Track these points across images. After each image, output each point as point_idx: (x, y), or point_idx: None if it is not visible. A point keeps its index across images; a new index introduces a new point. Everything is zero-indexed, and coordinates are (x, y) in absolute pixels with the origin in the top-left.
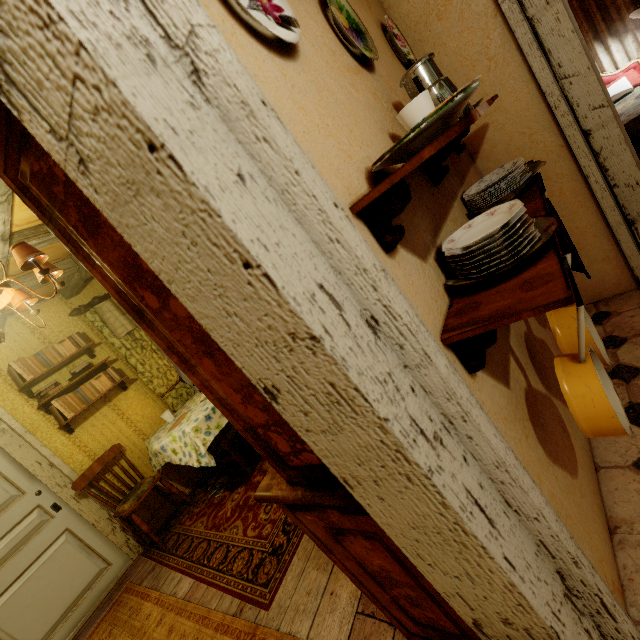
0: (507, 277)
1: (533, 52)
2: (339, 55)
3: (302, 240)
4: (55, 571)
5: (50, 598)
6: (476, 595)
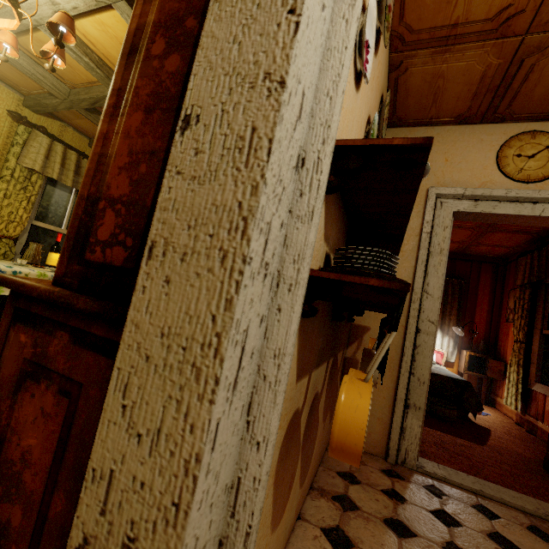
0: None
1: (421, 266)
2: (361, 135)
3: (315, 74)
4: None
5: None
6: (134, 479)
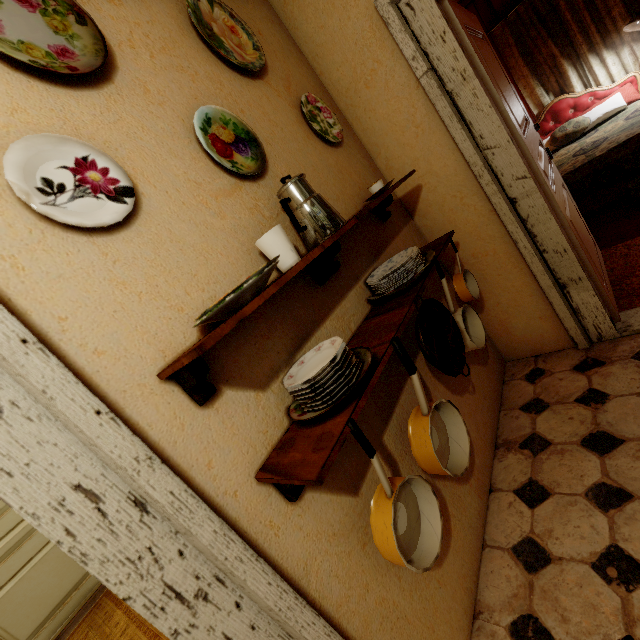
0: (323, 418)
1: (454, 124)
2: (208, 183)
3: (66, 445)
4: (45, 573)
5: (40, 597)
6: None
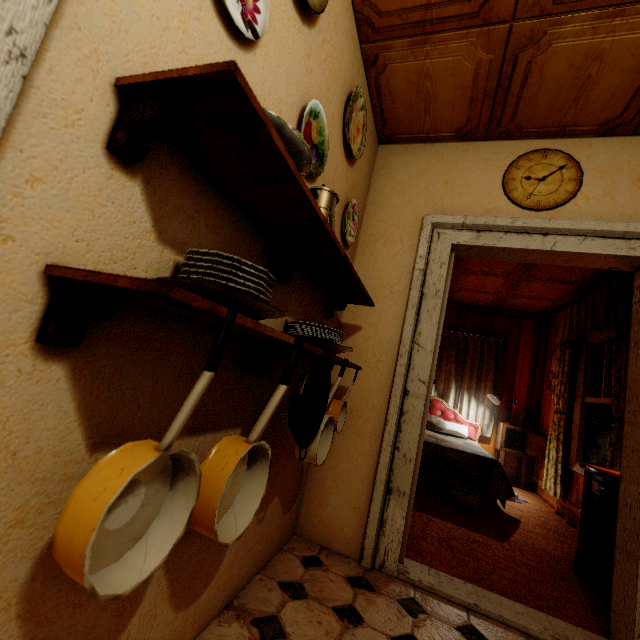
0: None
1: (412, 311)
2: None
3: None
4: None
5: None
6: None
